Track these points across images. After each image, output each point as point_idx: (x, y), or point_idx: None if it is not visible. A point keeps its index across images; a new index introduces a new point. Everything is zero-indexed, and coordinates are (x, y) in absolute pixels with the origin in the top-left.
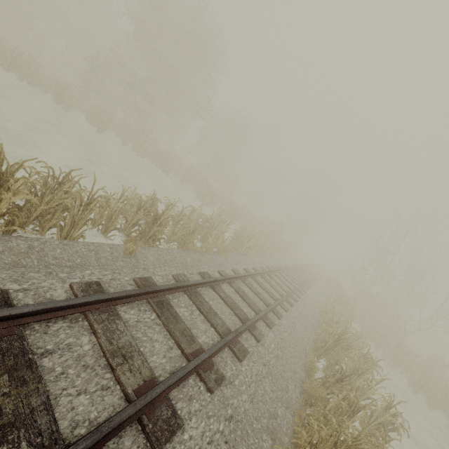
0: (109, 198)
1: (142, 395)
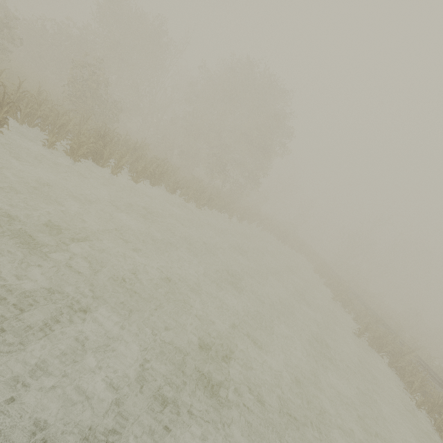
0: (358, 316)
1: (441, 381)
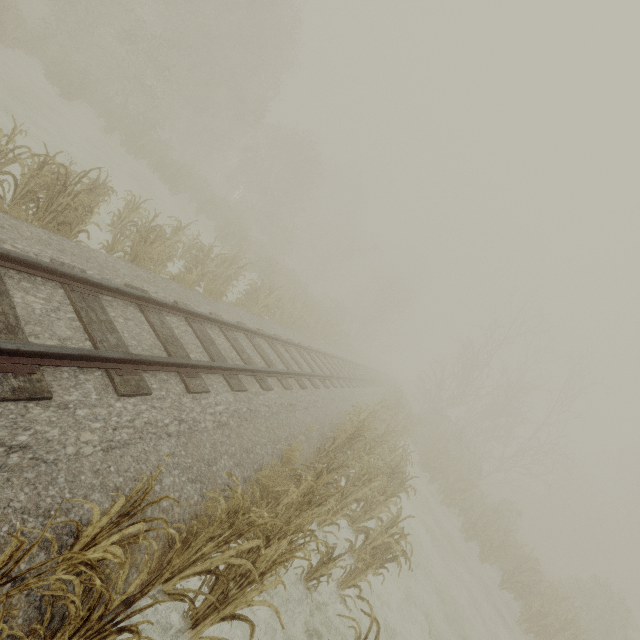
0: None
1: None
